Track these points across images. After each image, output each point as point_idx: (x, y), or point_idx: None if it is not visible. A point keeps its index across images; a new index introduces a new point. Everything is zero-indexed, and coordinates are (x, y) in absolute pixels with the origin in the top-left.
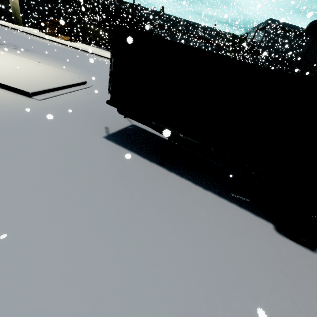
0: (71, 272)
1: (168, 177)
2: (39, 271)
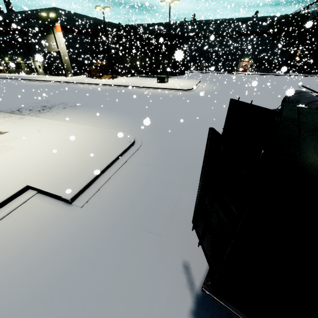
0: None
1: None
2: None
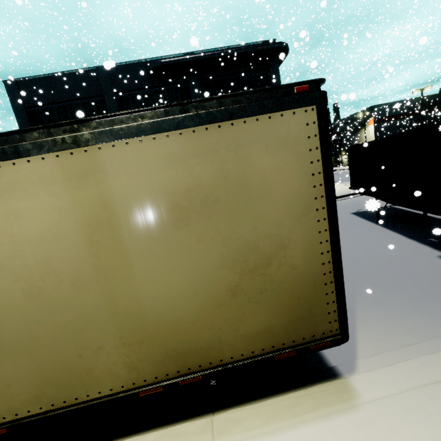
0: None
1: (372, 227)
2: None
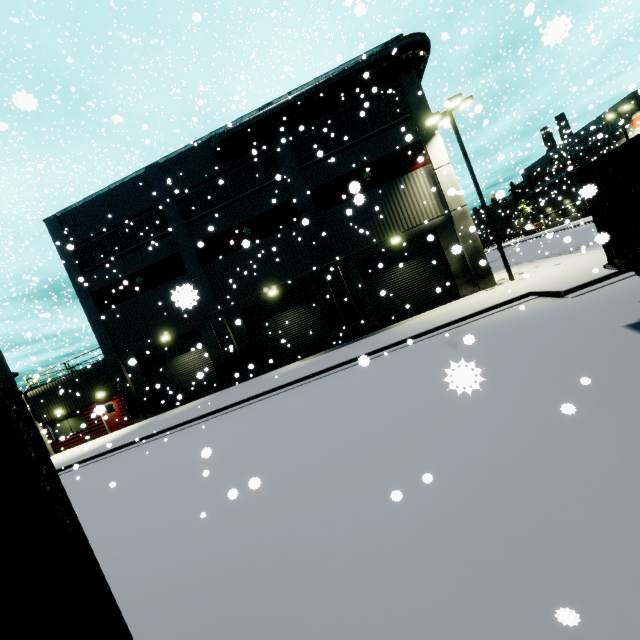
0: (458, 415)
1: None
2: (446, 408)
